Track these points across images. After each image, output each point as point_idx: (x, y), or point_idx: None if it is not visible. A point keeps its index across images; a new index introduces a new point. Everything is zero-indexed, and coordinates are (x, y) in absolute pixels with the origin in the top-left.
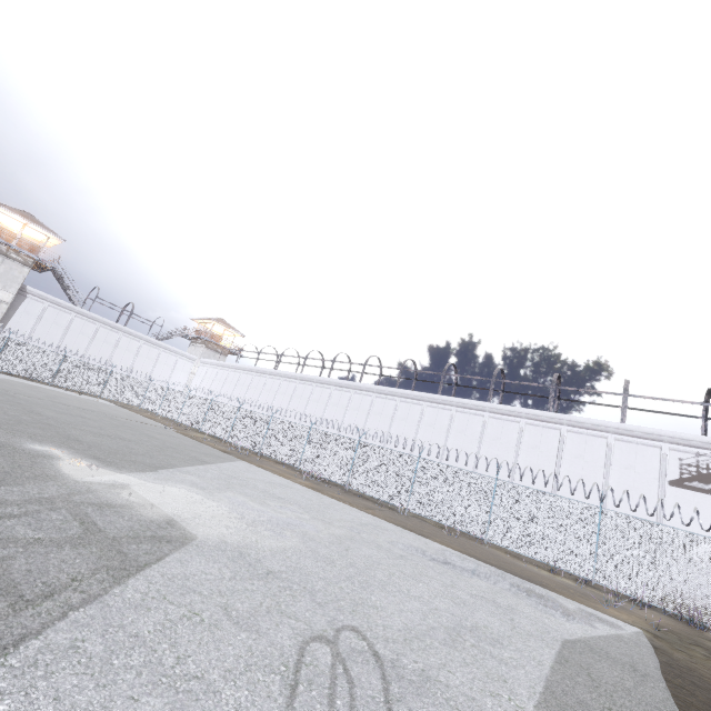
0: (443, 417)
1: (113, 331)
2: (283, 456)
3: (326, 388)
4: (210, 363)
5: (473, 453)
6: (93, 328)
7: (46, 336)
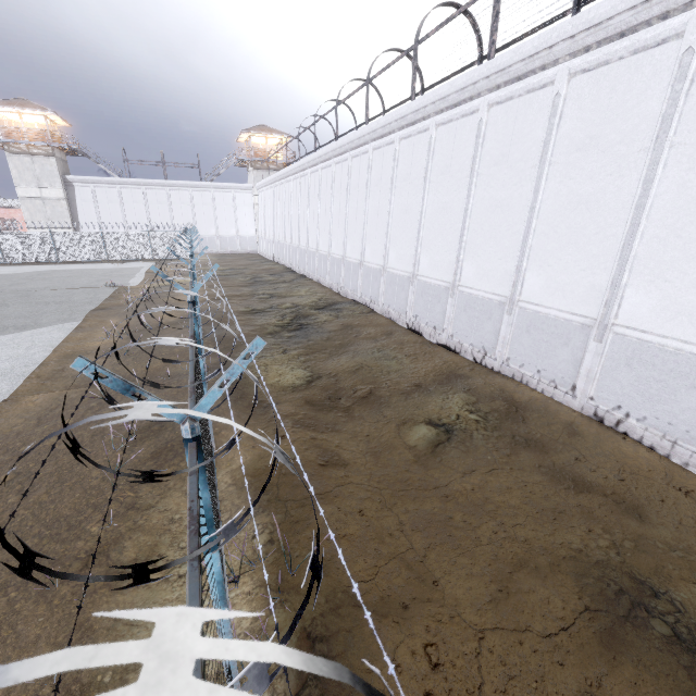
0: (420, 150)
1: (159, 189)
2: None
3: (316, 171)
4: (260, 187)
5: (460, 212)
6: (141, 193)
7: (110, 216)
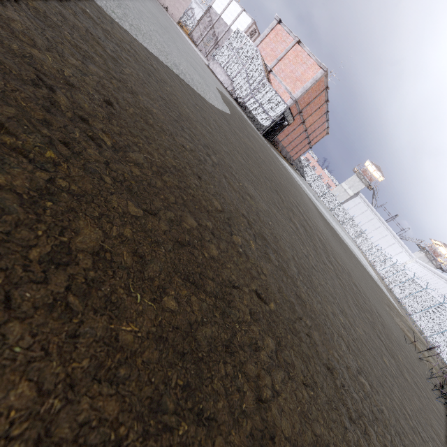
0: None
1: (380, 222)
2: (390, 283)
3: None
4: (419, 262)
5: None
6: (372, 217)
7: (353, 212)
